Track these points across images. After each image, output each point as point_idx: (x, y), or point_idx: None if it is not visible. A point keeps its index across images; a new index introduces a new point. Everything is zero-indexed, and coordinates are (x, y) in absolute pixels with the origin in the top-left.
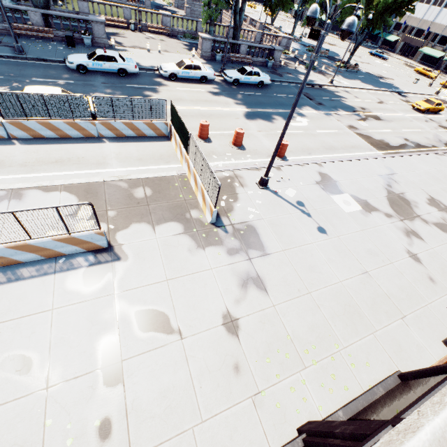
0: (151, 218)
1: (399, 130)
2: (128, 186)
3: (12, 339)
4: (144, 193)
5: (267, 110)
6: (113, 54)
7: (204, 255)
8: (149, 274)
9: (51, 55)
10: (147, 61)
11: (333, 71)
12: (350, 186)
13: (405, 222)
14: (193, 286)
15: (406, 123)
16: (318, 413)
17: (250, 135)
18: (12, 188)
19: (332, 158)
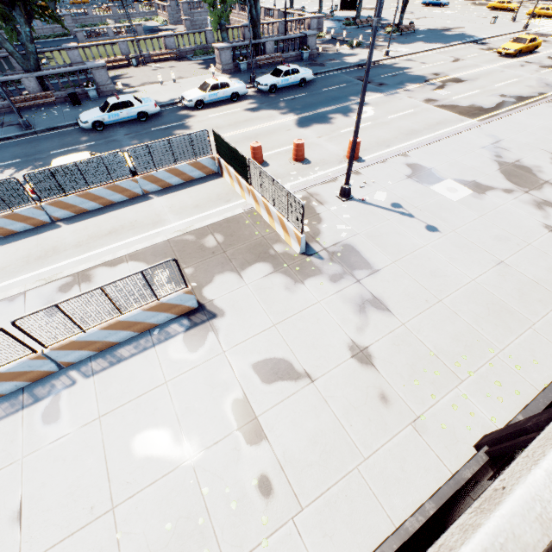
0: (233, 265)
1: (491, 87)
2: (195, 237)
3: (138, 419)
4: (216, 240)
5: (320, 110)
6: (128, 99)
7: (305, 289)
8: (253, 323)
9: (60, 121)
10: (164, 96)
11: (384, 40)
12: (450, 170)
13: (532, 193)
14: (304, 324)
15: (497, 75)
16: (493, 425)
17: (310, 144)
18: (77, 271)
19: (417, 143)
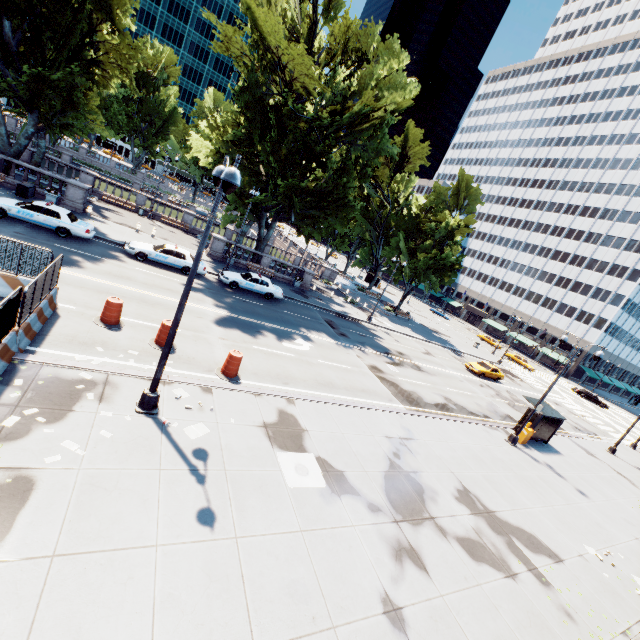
0: None
1: (442, 387)
2: None
3: None
4: None
5: (259, 321)
6: (58, 210)
7: None
8: None
9: None
10: (122, 237)
11: (379, 312)
12: (326, 443)
13: (402, 526)
14: None
15: (454, 381)
16: None
17: (202, 339)
18: None
19: (322, 397)
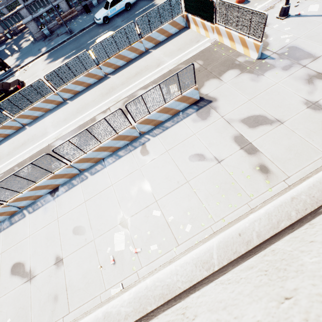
0: (213, 75)
1: None
2: (185, 65)
3: (186, 150)
4: (198, 64)
5: None
6: None
7: (265, 78)
8: (235, 101)
9: (84, 24)
10: None
11: None
12: None
13: None
14: (269, 96)
15: None
16: None
17: None
18: (129, 95)
19: None
